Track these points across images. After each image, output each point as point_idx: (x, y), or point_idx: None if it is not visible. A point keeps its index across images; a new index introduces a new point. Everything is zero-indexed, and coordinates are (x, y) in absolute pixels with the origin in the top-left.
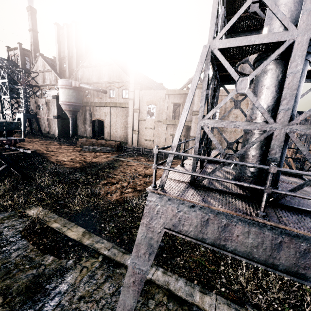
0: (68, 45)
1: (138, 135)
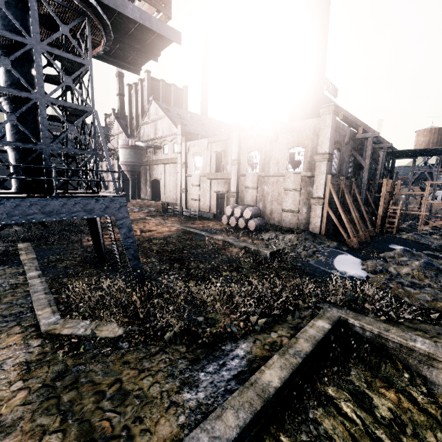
0: (136, 104)
1: (186, 194)
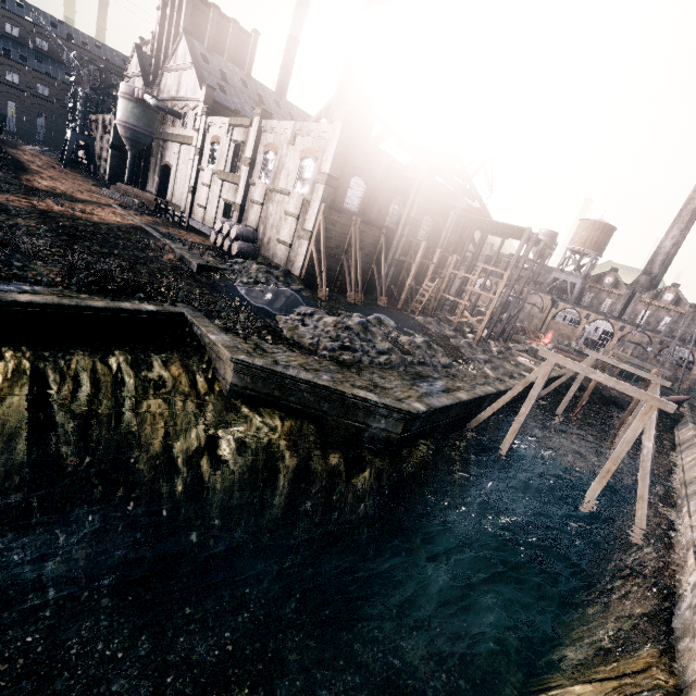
0: (169, 33)
1: (194, 196)
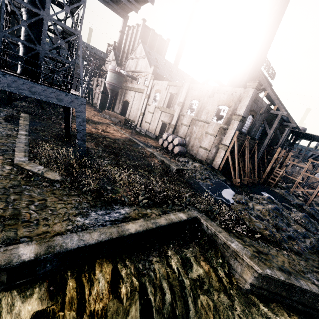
0: (130, 42)
1: (143, 117)
